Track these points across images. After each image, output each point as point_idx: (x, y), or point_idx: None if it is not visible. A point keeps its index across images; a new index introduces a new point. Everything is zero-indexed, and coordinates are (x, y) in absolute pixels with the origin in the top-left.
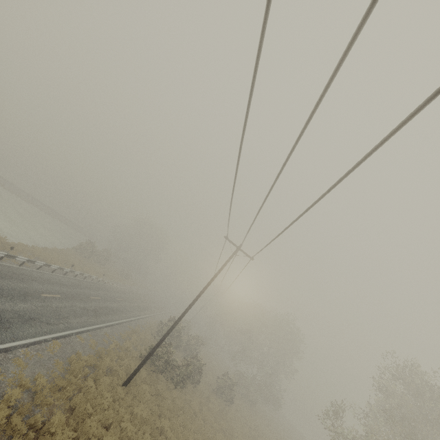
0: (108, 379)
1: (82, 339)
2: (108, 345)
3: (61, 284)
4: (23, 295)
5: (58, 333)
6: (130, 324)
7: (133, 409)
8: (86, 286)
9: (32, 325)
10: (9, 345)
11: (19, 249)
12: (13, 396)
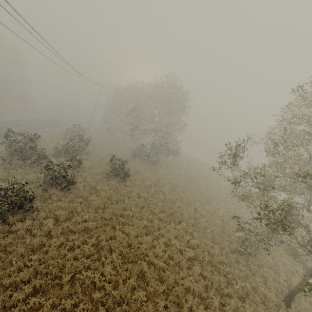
0: None
1: None
2: None
3: None
4: None
5: None
6: None
7: None
8: None
9: None
10: None
11: None
12: None
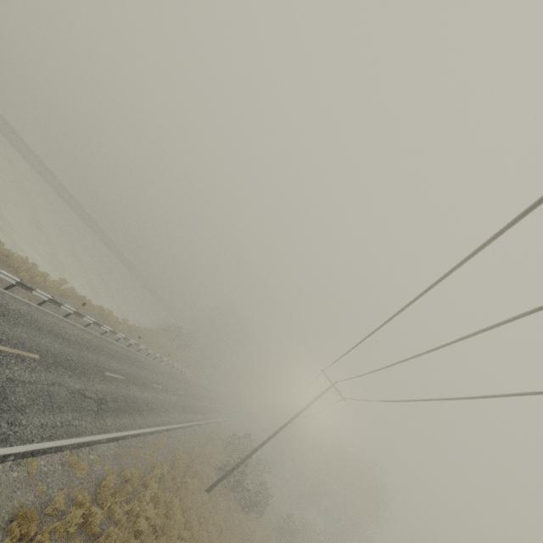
0: (197, 481)
1: (178, 436)
2: (193, 447)
3: (160, 374)
4: (144, 384)
5: (165, 426)
6: (205, 427)
7: (213, 517)
8: (174, 377)
9: (152, 415)
10: (145, 430)
11: (134, 333)
12: (157, 474)
